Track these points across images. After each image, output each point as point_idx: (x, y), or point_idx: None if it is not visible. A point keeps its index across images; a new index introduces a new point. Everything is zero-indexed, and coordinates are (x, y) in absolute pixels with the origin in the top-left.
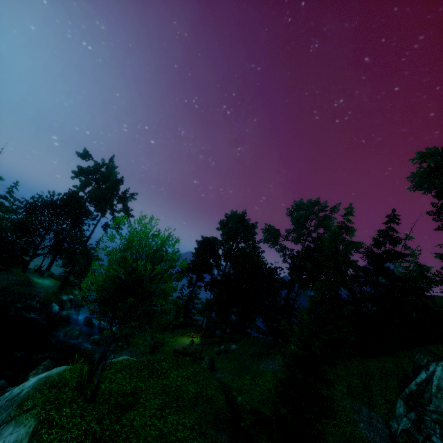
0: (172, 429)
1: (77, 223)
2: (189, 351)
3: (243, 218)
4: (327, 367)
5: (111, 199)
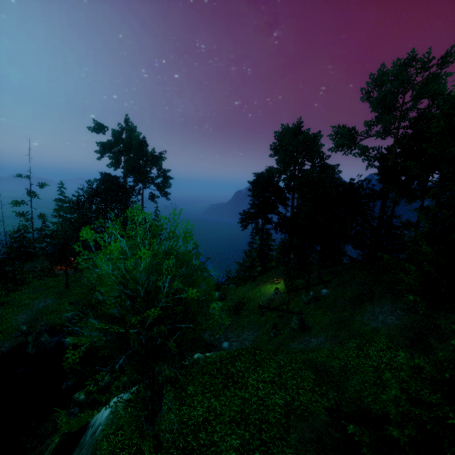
0: None
1: (125, 204)
2: (275, 304)
3: (299, 131)
4: None
5: (144, 166)
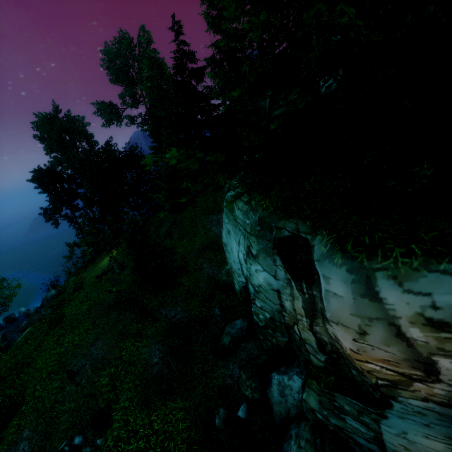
0: (69, 344)
1: None
2: (110, 268)
3: (53, 118)
4: (190, 207)
5: None
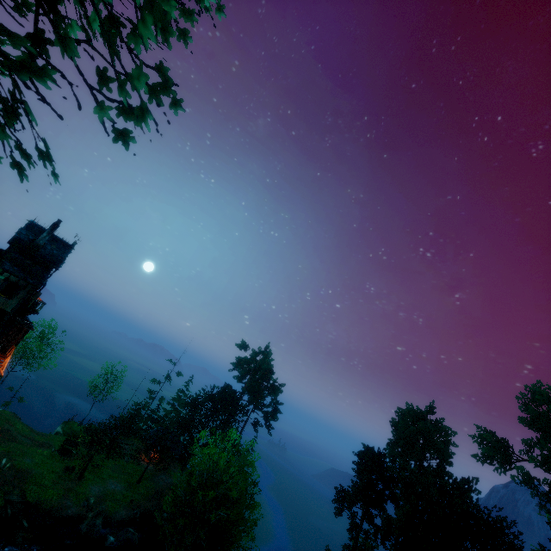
0: None
1: (229, 419)
2: None
3: (420, 417)
4: None
5: (262, 390)
